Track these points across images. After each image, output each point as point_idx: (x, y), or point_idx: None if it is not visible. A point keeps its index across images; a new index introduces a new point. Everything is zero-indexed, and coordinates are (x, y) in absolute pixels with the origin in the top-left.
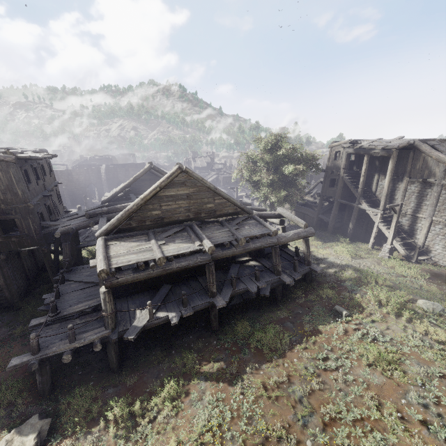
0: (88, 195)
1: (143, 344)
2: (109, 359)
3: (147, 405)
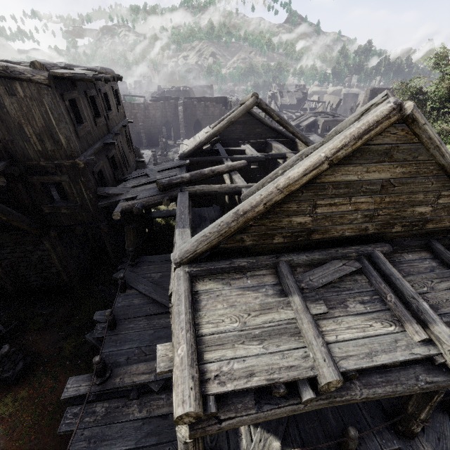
0: (163, 135)
1: None
2: None
3: None
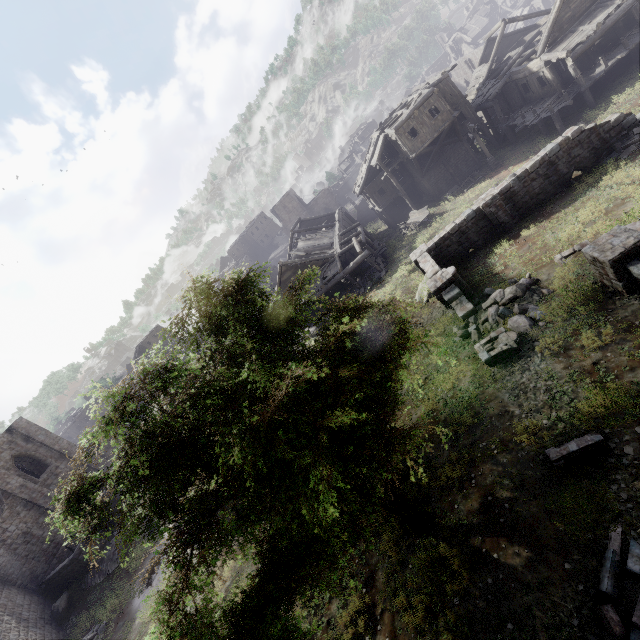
0: None
1: (602, 96)
2: (589, 102)
3: (634, 89)
